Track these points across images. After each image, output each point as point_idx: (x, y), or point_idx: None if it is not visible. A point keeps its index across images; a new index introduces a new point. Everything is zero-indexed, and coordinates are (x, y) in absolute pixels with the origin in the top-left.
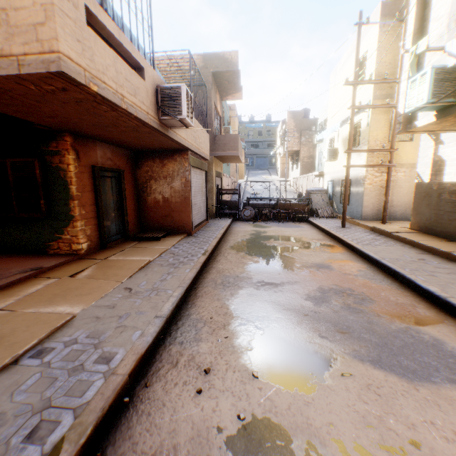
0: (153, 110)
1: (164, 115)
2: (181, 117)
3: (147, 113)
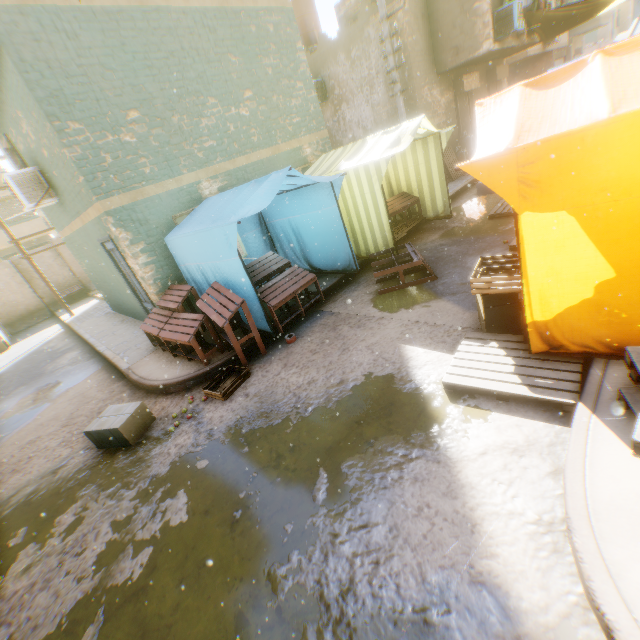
0: (540, 46)
1: (545, 45)
2: (553, 43)
3: (538, 50)
